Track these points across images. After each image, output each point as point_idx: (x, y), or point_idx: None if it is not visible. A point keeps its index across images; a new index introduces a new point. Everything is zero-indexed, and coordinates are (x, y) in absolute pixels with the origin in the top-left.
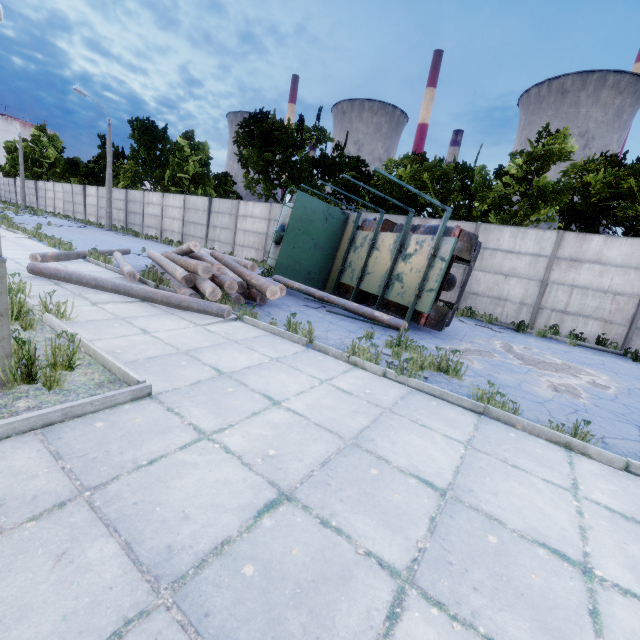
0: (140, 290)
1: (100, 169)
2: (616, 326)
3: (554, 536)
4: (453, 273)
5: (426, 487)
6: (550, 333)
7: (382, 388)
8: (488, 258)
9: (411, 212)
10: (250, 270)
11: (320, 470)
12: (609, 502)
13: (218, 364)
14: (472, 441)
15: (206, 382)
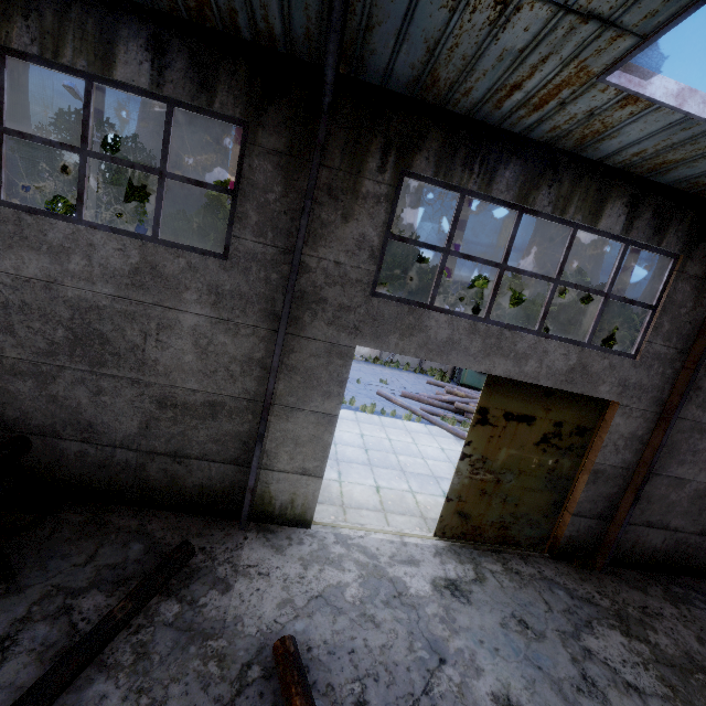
0: None
1: None
2: None
3: None
4: None
5: None
6: None
7: None
8: None
9: None
10: None
11: None
12: None
13: None
14: None
15: None
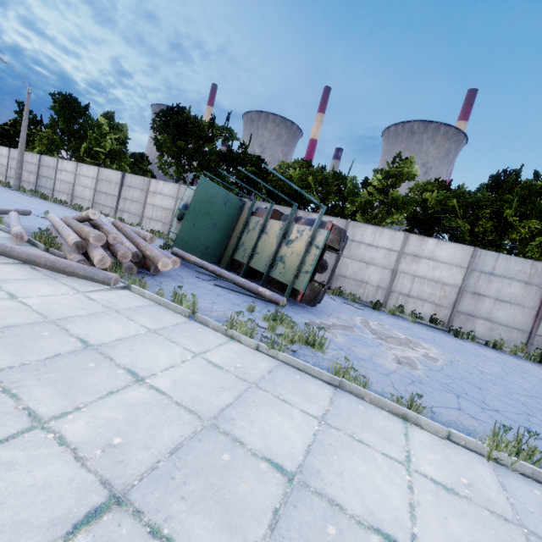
0: (22, 252)
1: (16, 132)
2: (443, 309)
3: (388, 518)
4: (328, 258)
5: (276, 472)
6: (398, 312)
7: (253, 361)
8: (355, 248)
9: (295, 205)
10: (149, 241)
11: (167, 460)
12: (434, 473)
13: (87, 335)
14: (326, 416)
15: (65, 356)
